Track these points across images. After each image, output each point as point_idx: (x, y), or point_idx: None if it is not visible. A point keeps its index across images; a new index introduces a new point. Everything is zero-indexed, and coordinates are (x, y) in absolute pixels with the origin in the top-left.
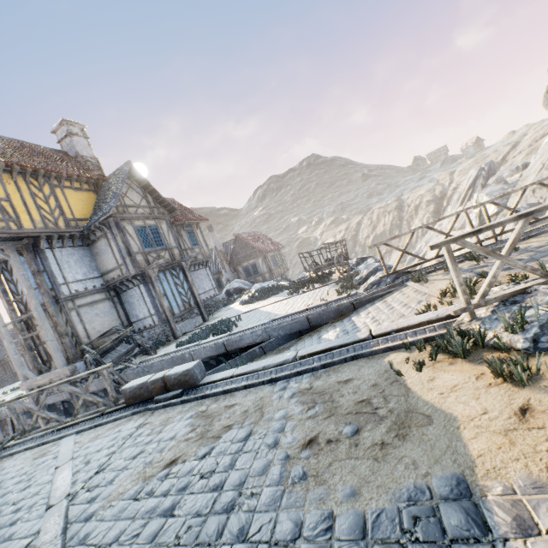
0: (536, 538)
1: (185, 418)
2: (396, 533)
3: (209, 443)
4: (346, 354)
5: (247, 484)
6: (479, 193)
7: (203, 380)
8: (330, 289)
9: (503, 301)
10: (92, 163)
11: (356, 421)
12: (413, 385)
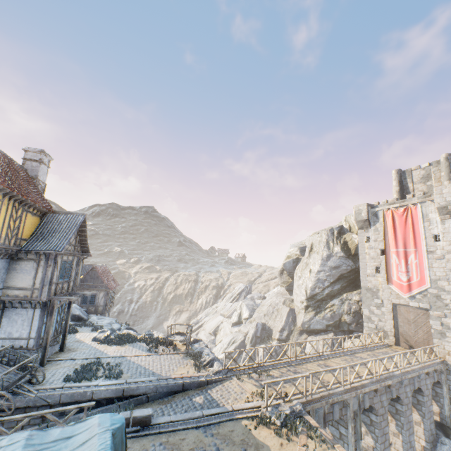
0: None
1: (158, 444)
2: None
3: None
4: (225, 417)
5: None
6: (243, 302)
7: (151, 421)
8: (184, 360)
9: (274, 406)
10: (41, 186)
11: (244, 446)
12: (255, 434)
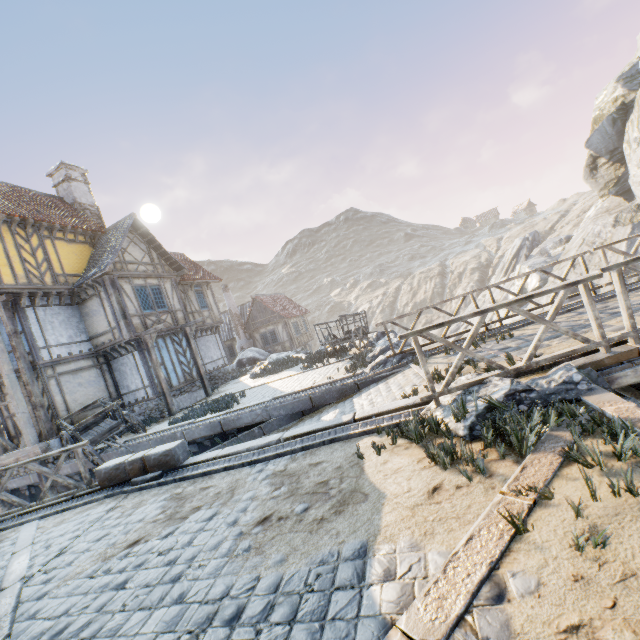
0: (390, 582)
1: (159, 500)
2: (300, 586)
3: (175, 523)
4: (327, 437)
5: (198, 557)
6: (522, 265)
7: (185, 461)
8: (343, 366)
9: (465, 390)
10: (91, 211)
11: (309, 500)
12: (369, 468)
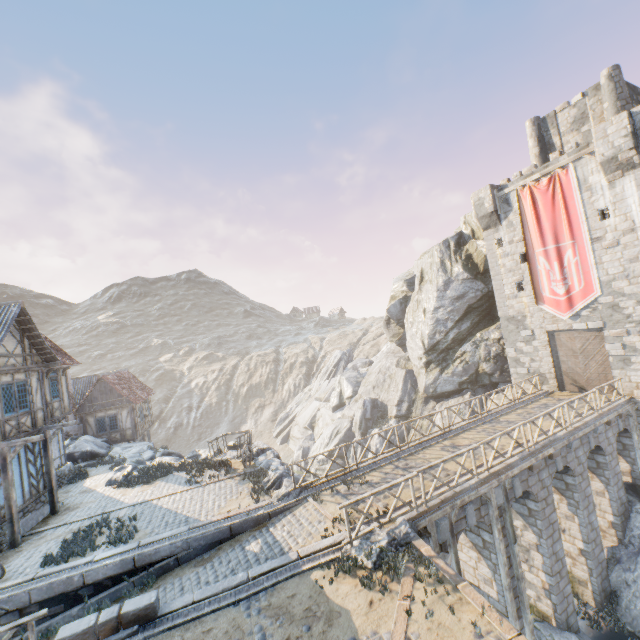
0: None
1: None
2: None
3: None
4: (285, 573)
5: None
6: (342, 376)
7: (159, 611)
8: (238, 487)
9: (364, 536)
10: None
11: (308, 622)
12: (330, 594)
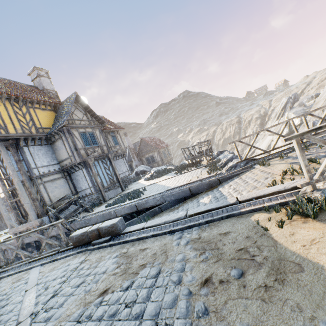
0: None
1: (112, 257)
2: None
3: (130, 277)
4: (221, 214)
5: (161, 315)
6: (289, 112)
7: (124, 230)
8: (201, 171)
9: None
10: (52, 93)
11: (240, 266)
12: (279, 238)
